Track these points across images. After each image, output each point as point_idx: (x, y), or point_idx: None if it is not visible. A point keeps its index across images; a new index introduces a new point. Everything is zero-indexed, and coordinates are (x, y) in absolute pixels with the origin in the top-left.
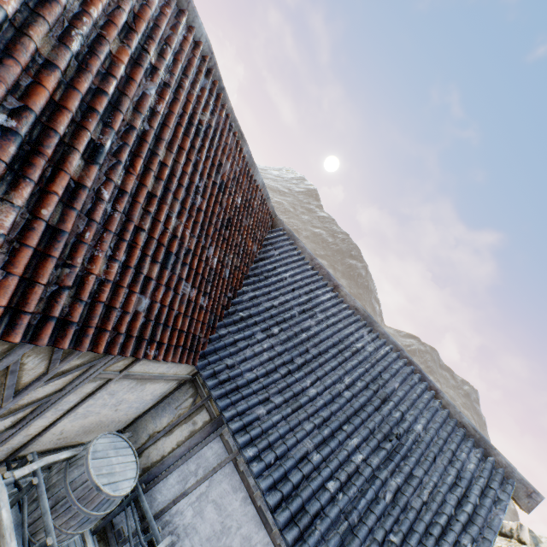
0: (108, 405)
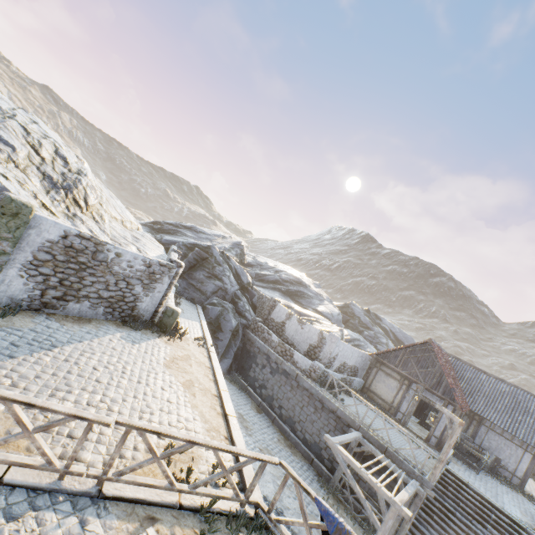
0: None
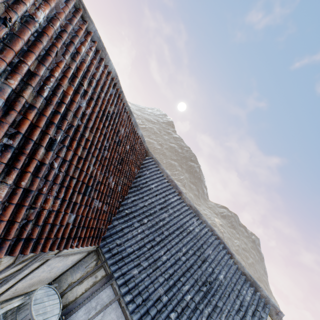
0: (46, 271)
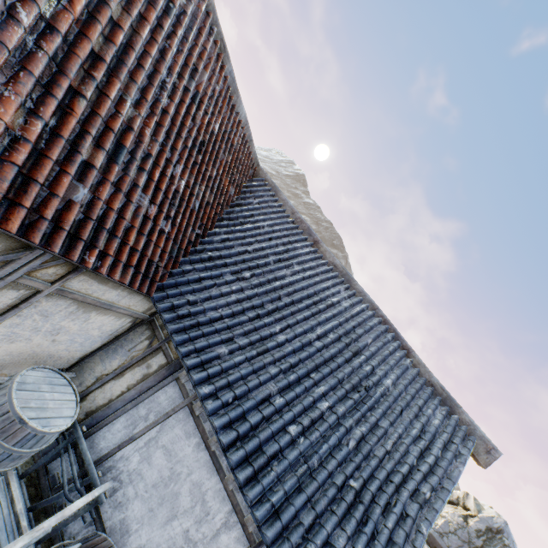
0: (42, 331)
